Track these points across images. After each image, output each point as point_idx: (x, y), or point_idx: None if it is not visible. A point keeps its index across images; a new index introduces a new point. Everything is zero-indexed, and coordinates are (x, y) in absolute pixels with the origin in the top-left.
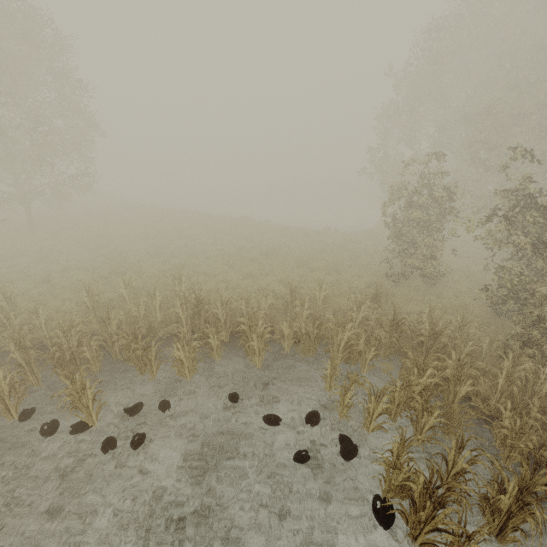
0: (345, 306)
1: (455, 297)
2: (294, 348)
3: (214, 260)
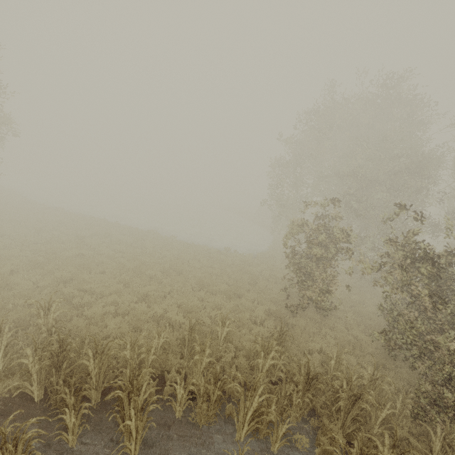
0: (249, 344)
1: (346, 328)
2: (187, 409)
3: (108, 275)
